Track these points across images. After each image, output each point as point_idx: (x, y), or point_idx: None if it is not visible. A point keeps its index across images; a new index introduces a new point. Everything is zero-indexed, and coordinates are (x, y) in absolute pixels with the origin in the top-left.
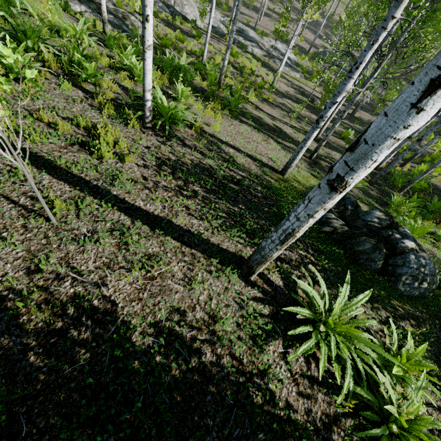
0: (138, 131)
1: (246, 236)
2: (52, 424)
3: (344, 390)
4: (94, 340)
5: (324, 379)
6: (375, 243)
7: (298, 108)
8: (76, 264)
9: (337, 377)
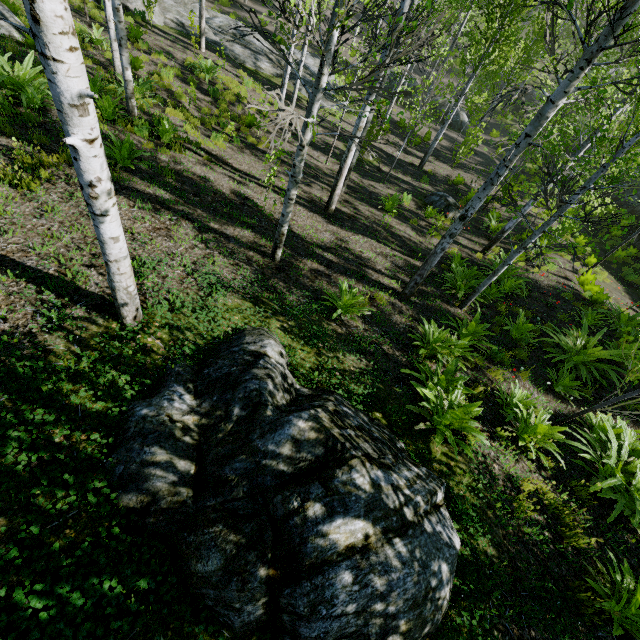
0: None
1: None
2: None
3: None
4: None
5: None
6: (232, 554)
7: (320, 159)
8: None
9: None
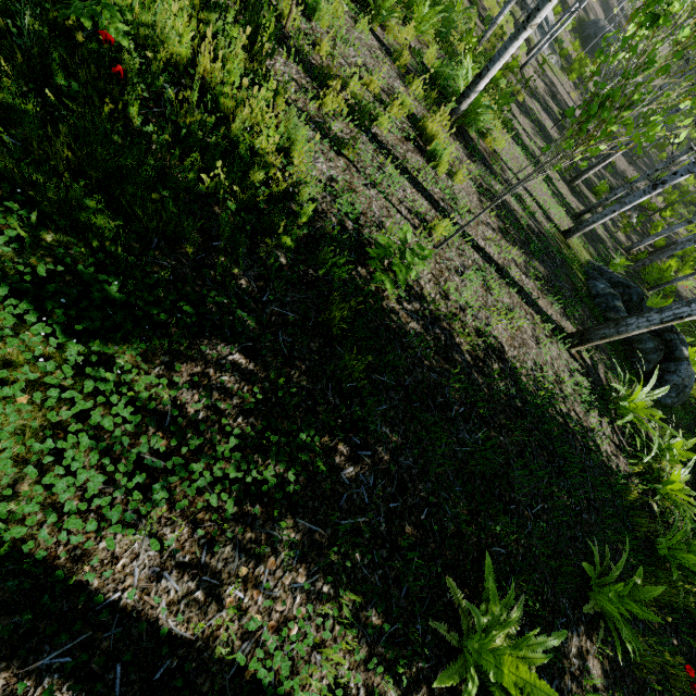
0: (445, 132)
1: (560, 307)
2: (503, 424)
3: (652, 453)
4: (502, 372)
5: (621, 447)
6: (658, 344)
7: (546, 123)
8: (466, 299)
9: (638, 446)
